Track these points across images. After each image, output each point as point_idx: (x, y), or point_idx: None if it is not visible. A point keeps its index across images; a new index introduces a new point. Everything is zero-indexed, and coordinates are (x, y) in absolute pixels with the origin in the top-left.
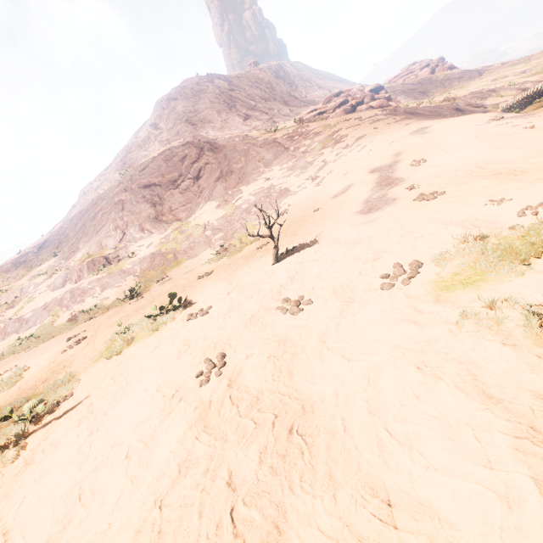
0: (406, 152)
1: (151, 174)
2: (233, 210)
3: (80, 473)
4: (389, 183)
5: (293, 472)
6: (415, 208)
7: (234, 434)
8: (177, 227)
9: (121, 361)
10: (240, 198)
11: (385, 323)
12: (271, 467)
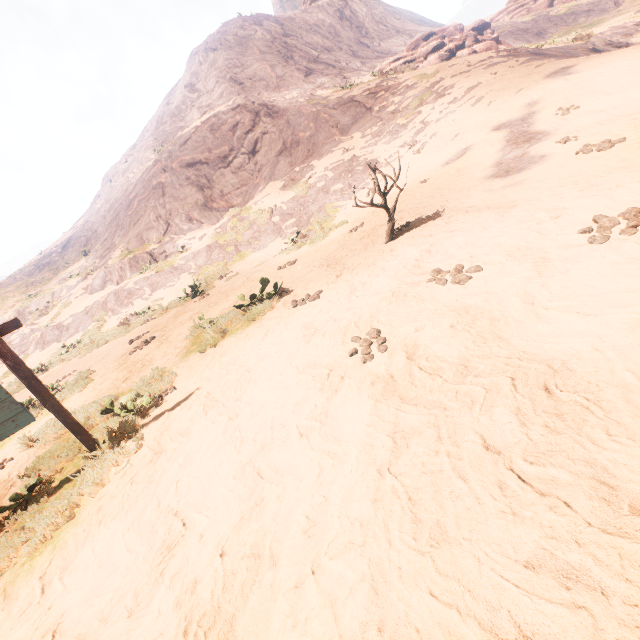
0: (545, 100)
1: (195, 149)
2: (306, 190)
3: (241, 454)
4: (527, 140)
5: (587, 428)
6: (582, 161)
7: (456, 401)
8: (236, 214)
9: (223, 353)
10: (313, 175)
11: (624, 275)
12: (546, 427)
